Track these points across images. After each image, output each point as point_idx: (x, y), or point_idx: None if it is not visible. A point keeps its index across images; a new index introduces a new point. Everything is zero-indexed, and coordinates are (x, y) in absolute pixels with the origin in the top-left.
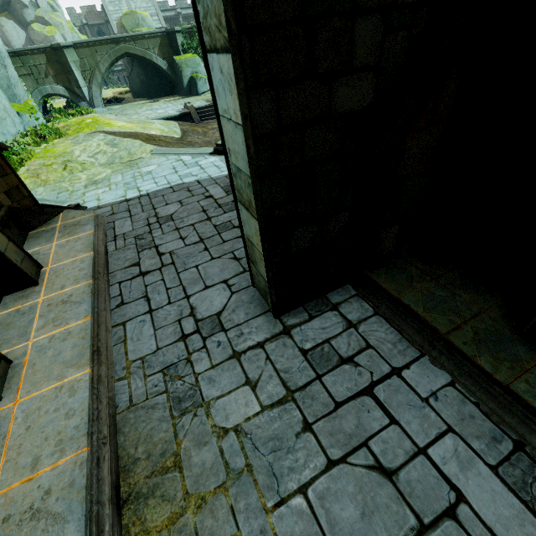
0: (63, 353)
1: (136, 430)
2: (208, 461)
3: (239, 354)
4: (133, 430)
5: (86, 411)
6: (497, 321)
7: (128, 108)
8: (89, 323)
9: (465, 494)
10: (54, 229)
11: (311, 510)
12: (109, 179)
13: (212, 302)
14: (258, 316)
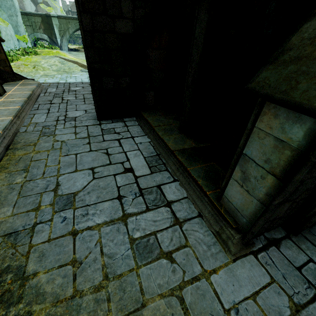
0: (3, 113)
1: (24, 137)
2: (47, 145)
3: (77, 127)
4: (22, 136)
5: (5, 125)
6: (176, 127)
7: (80, 54)
8: (18, 108)
9: (130, 160)
10: (18, 84)
11: (76, 157)
12: (54, 75)
13: (75, 114)
14: (92, 119)
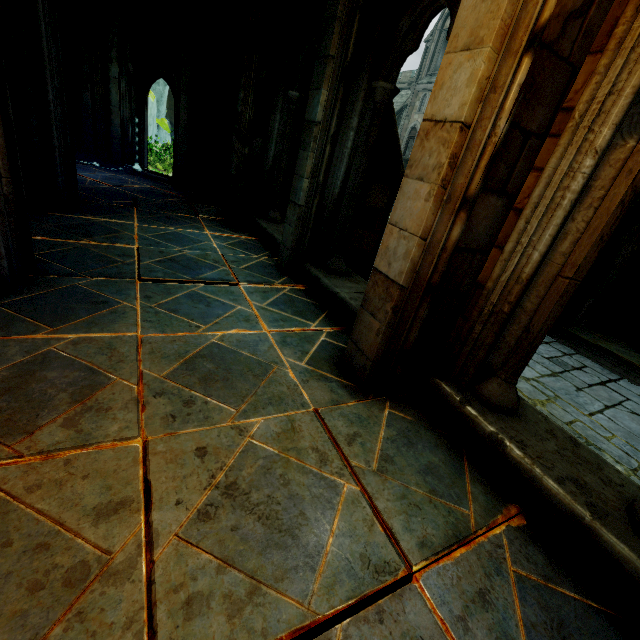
0: None
1: None
2: (529, 388)
3: None
4: None
5: None
6: None
7: None
8: None
9: None
10: None
11: (612, 420)
12: None
13: None
14: None
